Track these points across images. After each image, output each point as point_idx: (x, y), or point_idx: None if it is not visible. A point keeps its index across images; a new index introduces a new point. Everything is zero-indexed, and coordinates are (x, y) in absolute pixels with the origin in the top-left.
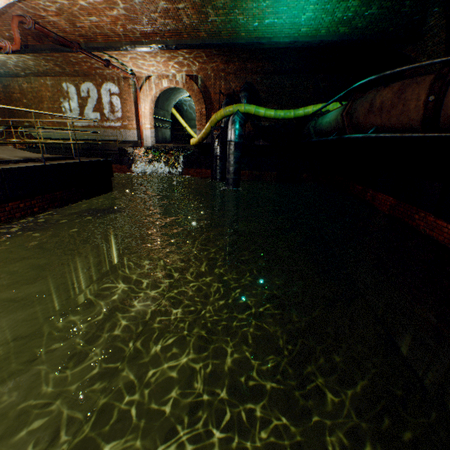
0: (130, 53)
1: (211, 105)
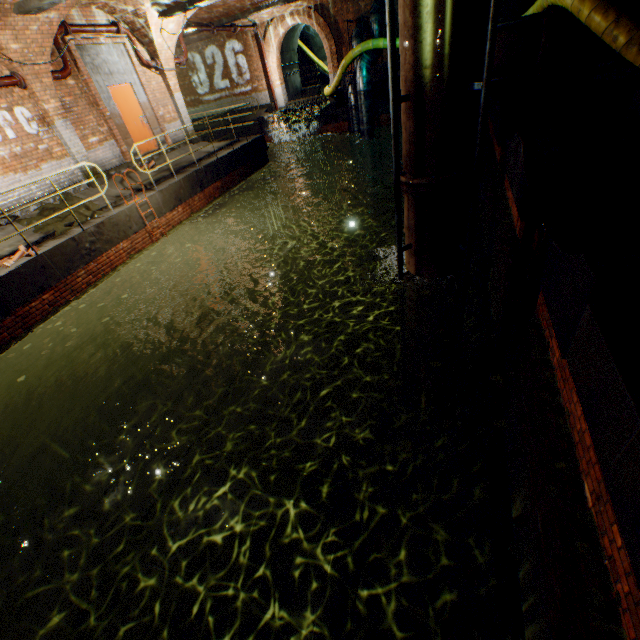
0: None
1: (341, 38)
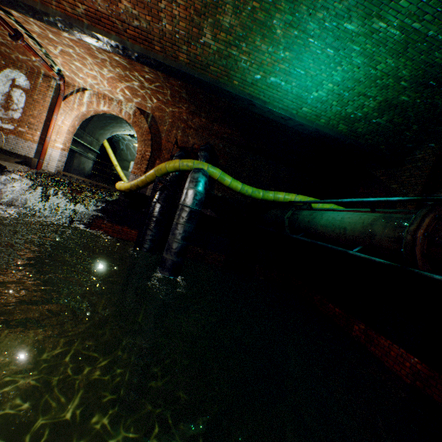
0: (63, 43)
1: (160, 151)
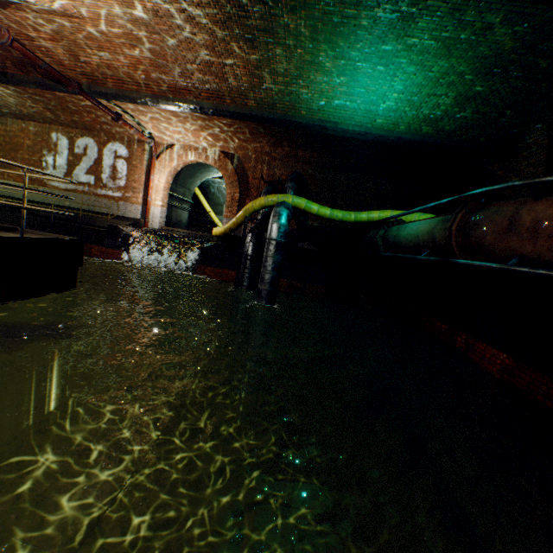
0: (151, 112)
1: (248, 190)
